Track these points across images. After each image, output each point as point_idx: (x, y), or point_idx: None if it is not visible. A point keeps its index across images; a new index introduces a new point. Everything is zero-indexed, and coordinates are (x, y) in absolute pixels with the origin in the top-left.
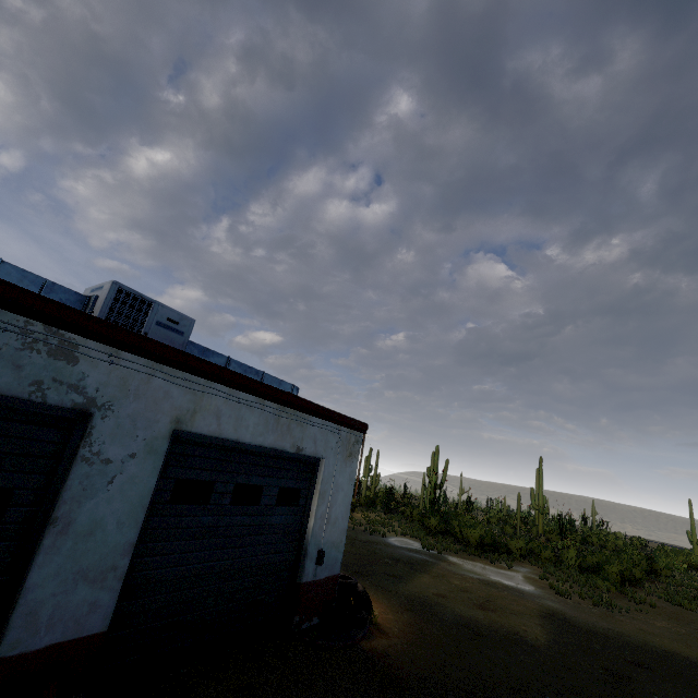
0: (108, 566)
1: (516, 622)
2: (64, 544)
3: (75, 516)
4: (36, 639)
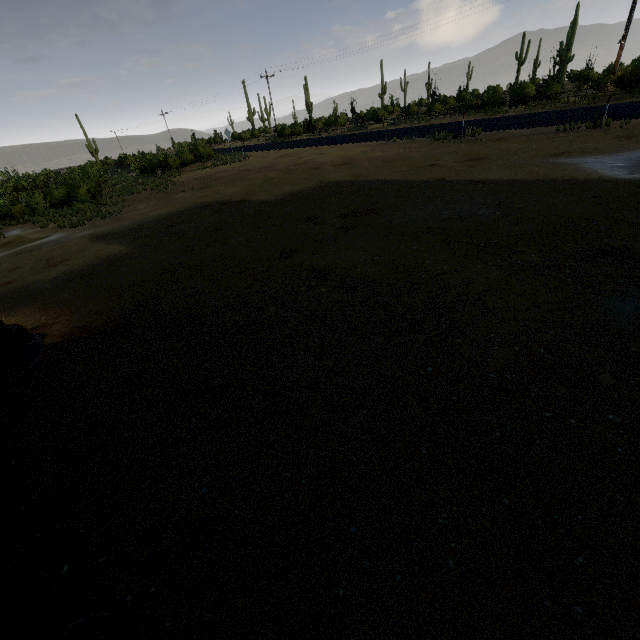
0: None
1: (93, 253)
2: None
3: None
4: None
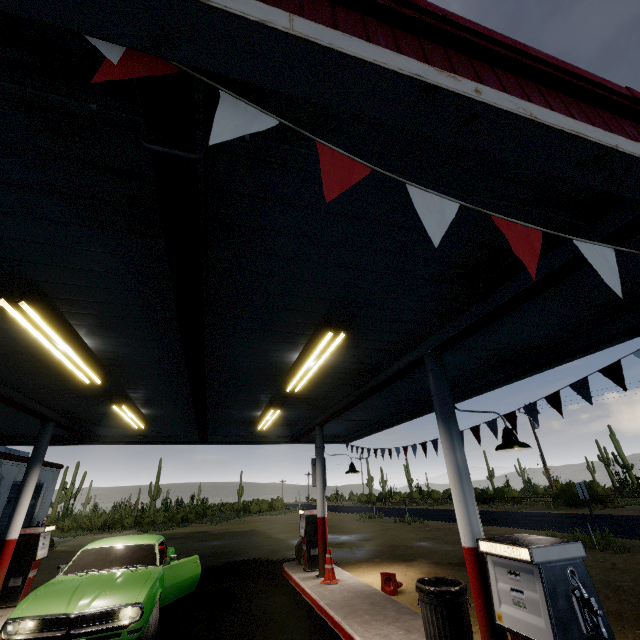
0: None
1: None
2: None
3: None
4: None
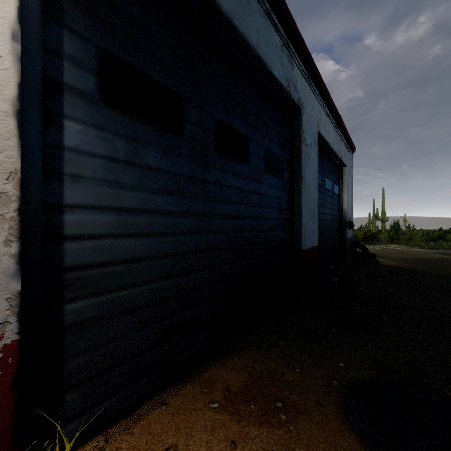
0: (314, 211)
1: (431, 256)
2: (305, 194)
3: (305, 178)
4: (306, 244)
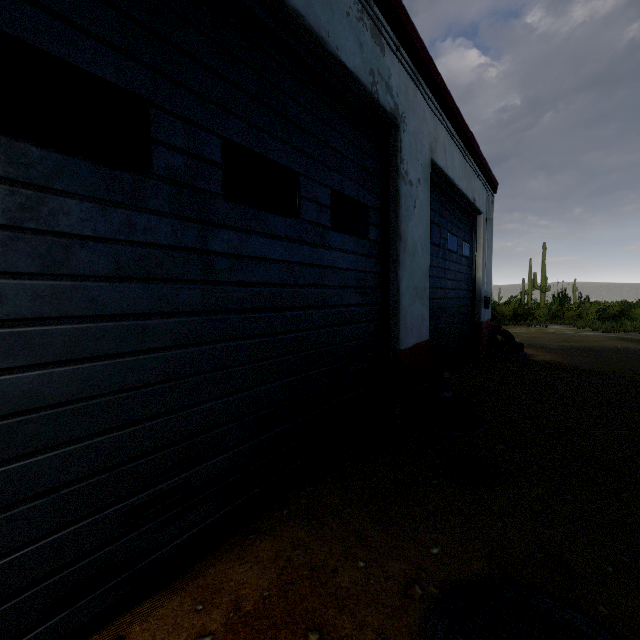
0: (422, 287)
1: (607, 343)
2: (406, 262)
3: (406, 236)
4: (408, 339)
